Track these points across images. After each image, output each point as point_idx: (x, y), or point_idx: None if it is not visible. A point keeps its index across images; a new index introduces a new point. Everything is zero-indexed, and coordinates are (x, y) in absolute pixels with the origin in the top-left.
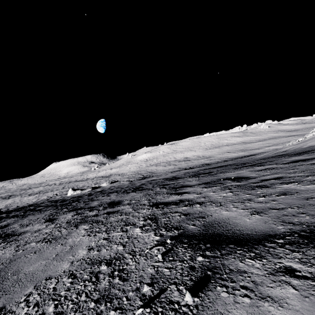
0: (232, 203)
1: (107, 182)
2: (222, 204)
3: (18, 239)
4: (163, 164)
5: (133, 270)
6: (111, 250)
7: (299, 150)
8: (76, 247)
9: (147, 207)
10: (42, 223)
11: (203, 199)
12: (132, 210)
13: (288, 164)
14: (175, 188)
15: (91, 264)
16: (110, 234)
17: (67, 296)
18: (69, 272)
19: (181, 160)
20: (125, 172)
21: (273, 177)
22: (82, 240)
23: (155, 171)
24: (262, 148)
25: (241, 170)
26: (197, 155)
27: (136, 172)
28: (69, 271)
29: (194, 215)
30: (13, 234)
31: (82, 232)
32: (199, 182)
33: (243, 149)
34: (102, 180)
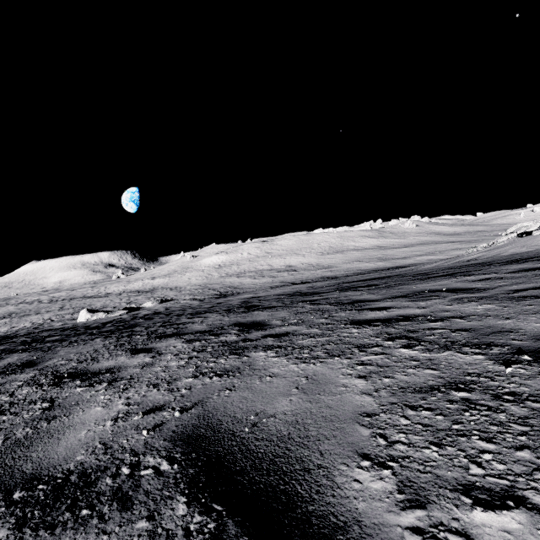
0: (524, 315)
1: (153, 301)
2: (509, 317)
3: (127, 377)
4: (250, 275)
5: (537, 392)
6: (419, 375)
7: (503, 258)
8: (318, 377)
9: (350, 326)
10: (129, 355)
11: (450, 313)
12: (323, 331)
13: (520, 273)
14: (348, 304)
15: (420, 392)
16: (353, 358)
17: (478, 428)
18: (398, 405)
19: (282, 270)
20: (181, 284)
21: (527, 287)
22: (309, 368)
23: (240, 284)
24: (410, 257)
25: (437, 280)
26: (308, 262)
27: (202, 285)
28: (391, 403)
29: (483, 330)
30: (88, 372)
31: (279, 360)
32: (383, 296)
33: (382, 257)
34: (141, 298)
